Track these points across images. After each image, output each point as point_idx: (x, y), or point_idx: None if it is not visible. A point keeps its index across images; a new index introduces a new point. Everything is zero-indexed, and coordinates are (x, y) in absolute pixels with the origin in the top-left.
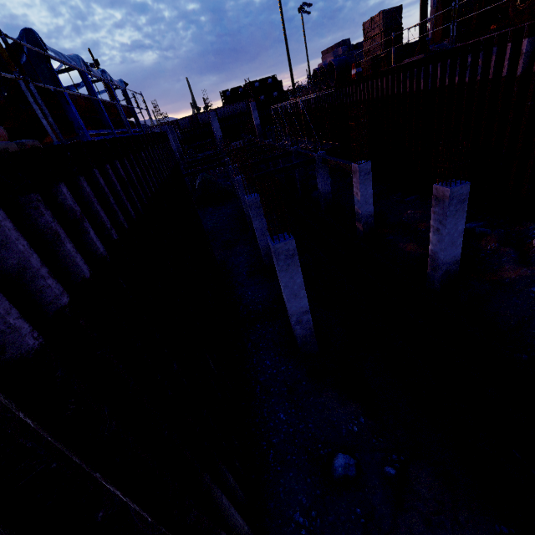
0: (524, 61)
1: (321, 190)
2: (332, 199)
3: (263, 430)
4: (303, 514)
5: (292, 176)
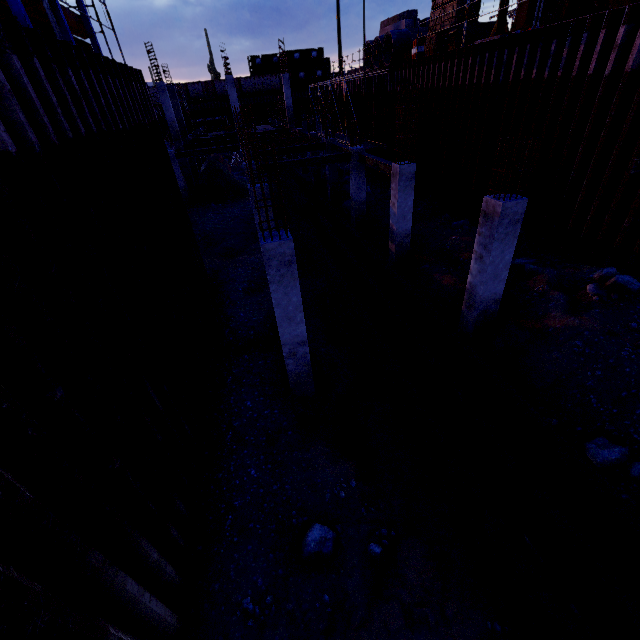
0: (617, 56)
1: (354, 197)
2: (367, 213)
3: (225, 489)
4: (255, 600)
5: (324, 179)
